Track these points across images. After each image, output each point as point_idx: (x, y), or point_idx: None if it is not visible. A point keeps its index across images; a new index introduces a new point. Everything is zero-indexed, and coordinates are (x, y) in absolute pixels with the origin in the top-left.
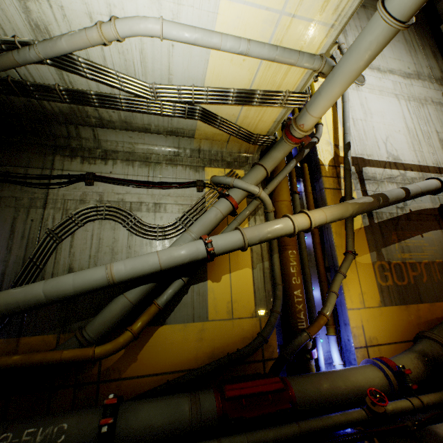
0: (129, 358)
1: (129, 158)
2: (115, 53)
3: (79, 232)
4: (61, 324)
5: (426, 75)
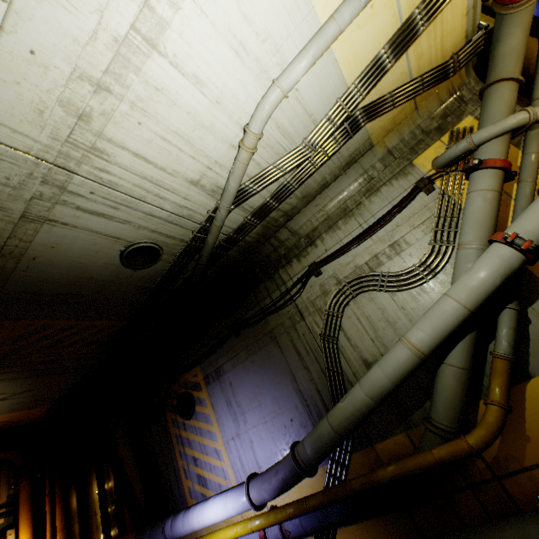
0: (515, 439)
1: (329, 224)
2: (262, 152)
3: (344, 323)
4: (399, 420)
5: None
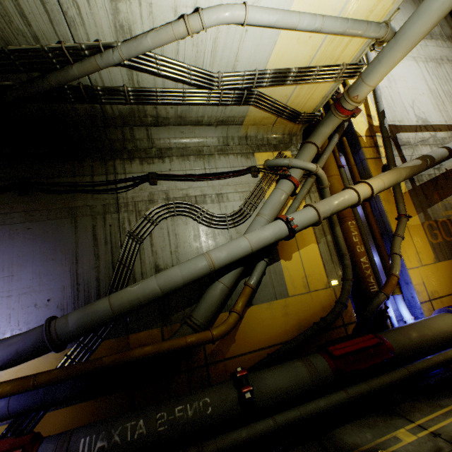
0: (228, 340)
1: (183, 153)
2: (189, 46)
3: (155, 231)
4: (161, 318)
5: (438, 34)
